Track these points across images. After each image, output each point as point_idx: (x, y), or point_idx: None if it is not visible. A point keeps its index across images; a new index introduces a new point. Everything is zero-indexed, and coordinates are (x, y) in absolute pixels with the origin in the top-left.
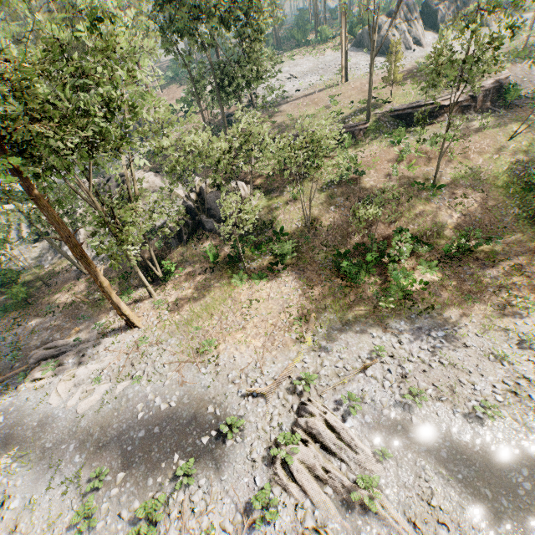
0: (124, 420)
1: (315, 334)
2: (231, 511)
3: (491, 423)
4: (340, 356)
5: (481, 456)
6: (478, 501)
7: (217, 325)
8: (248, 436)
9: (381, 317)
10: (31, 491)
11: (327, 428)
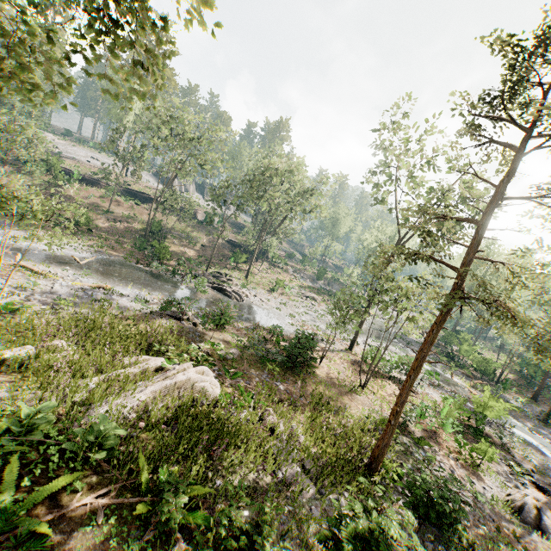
0: None
1: None
2: None
3: None
4: None
5: None
6: None
7: None
8: None
9: None
10: None
11: None
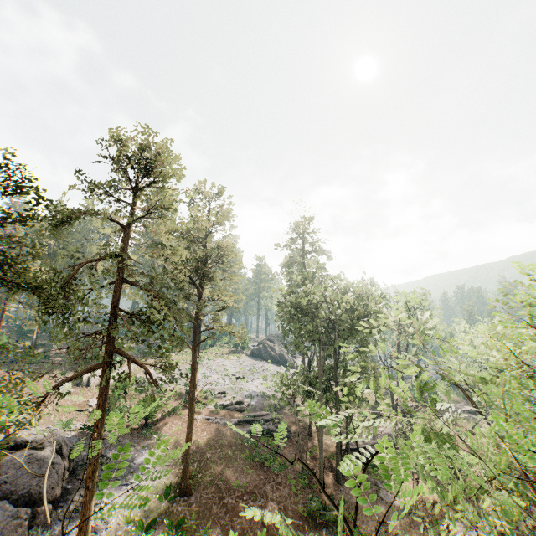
0: None
1: None
2: None
3: None
4: None
5: None
6: None
7: None
8: None
9: None
10: None
11: None
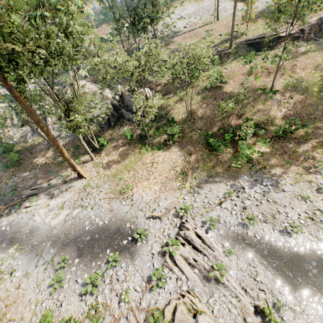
0: (78, 230)
1: (191, 183)
2: (139, 280)
3: (295, 236)
4: (206, 196)
5: (288, 254)
6: (284, 279)
7: (132, 177)
8: (150, 241)
9: (232, 173)
10: (26, 267)
11: (196, 237)
